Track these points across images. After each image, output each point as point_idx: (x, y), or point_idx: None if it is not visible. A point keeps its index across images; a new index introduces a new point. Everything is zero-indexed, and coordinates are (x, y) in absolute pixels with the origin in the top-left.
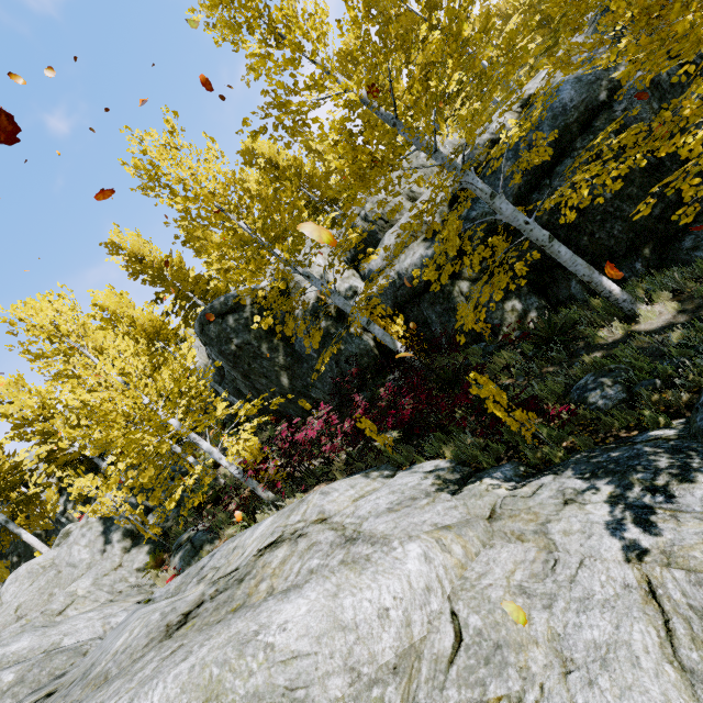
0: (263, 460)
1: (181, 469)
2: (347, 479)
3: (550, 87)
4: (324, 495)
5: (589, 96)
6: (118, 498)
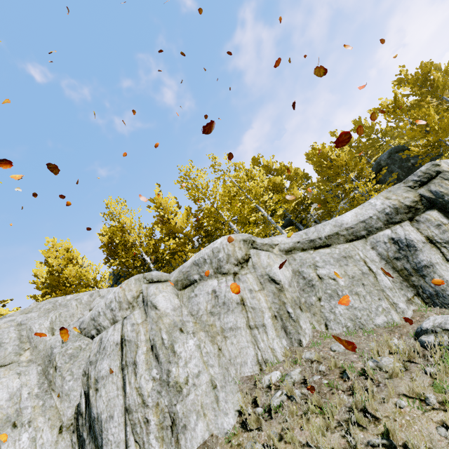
0: None
1: None
2: None
3: None
4: None
5: None
6: None
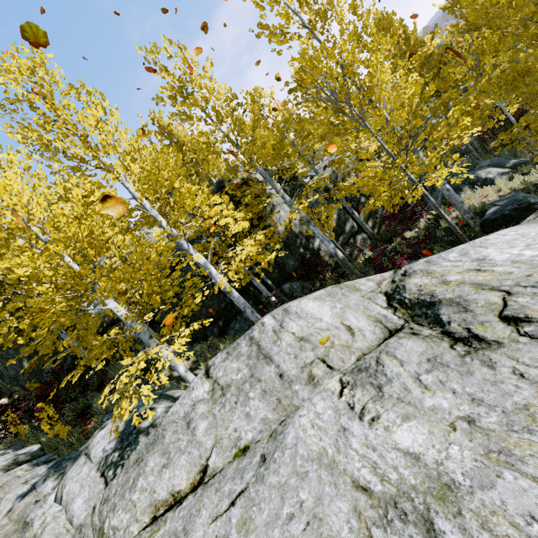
0: None
1: None
2: None
3: None
4: None
5: None
6: None
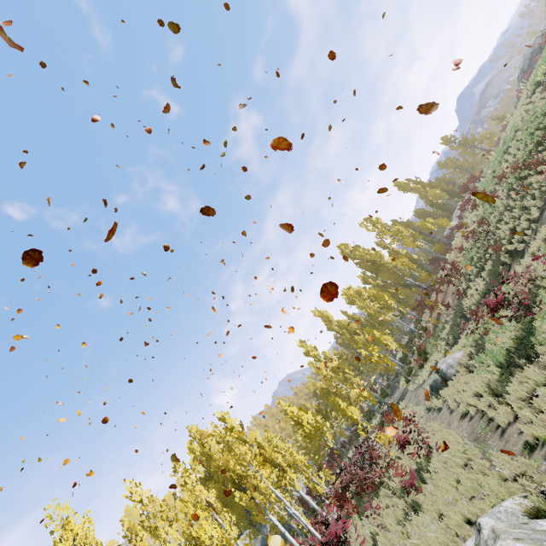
0: None
1: None
2: None
3: None
4: None
5: None
6: None
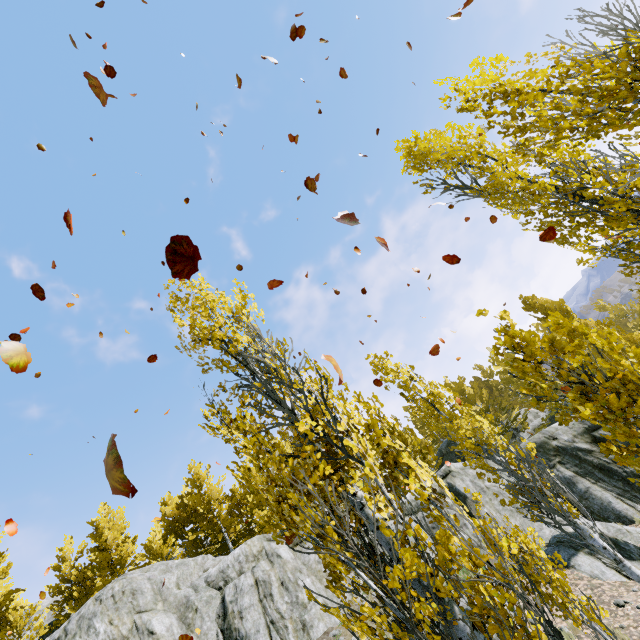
0: None
1: None
2: None
3: None
4: None
5: None
6: None
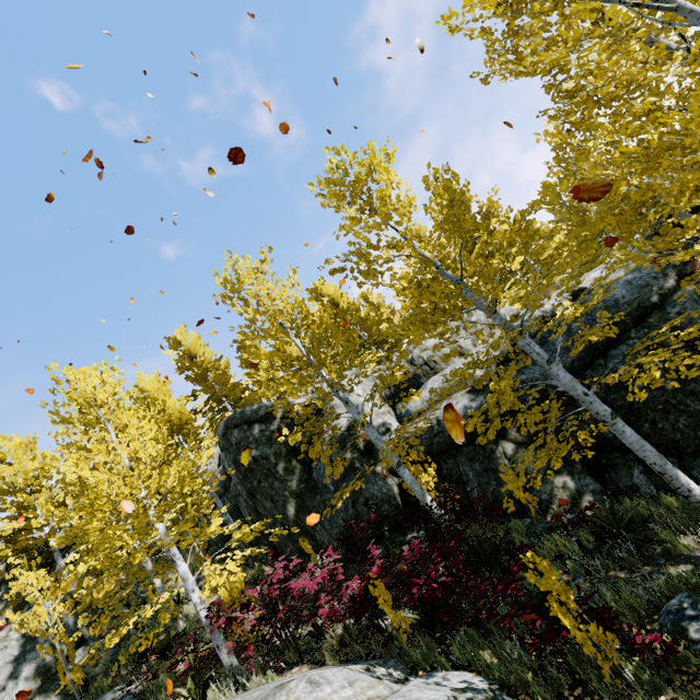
0: (242, 607)
1: (141, 593)
2: (345, 668)
3: (600, 284)
4: (312, 686)
5: (640, 296)
6: (56, 611)
